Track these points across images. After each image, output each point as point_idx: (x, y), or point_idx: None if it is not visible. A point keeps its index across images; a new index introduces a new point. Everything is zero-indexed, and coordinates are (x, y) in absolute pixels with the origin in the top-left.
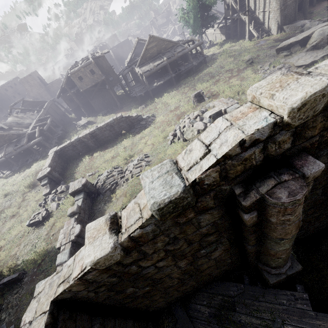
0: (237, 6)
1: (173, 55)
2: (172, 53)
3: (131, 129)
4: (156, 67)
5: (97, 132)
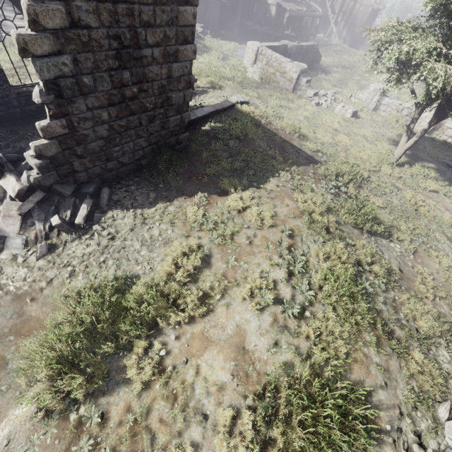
0: (328, 0)
1: (308, 10)
2: (306, 7)
3: (310, 69)
4: (297, 12)
5: (297, 51)
